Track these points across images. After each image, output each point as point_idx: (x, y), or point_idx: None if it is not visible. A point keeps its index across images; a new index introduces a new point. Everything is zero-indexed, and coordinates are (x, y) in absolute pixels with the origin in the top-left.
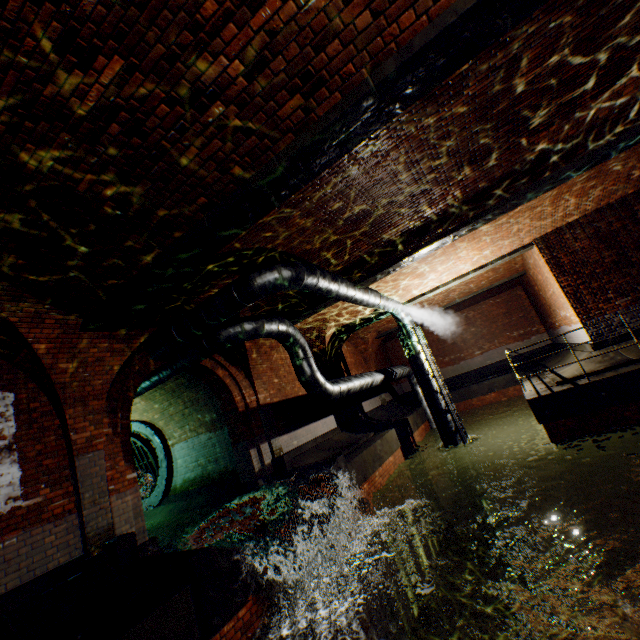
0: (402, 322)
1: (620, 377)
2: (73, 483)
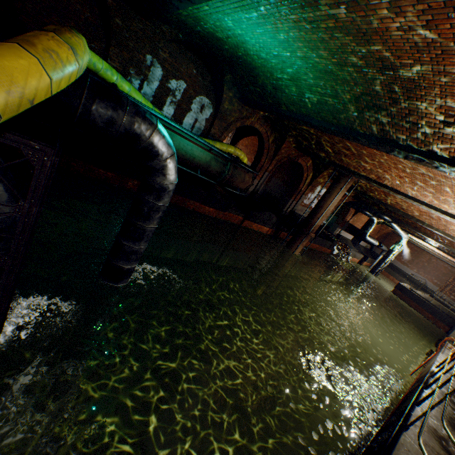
0: (401, 241)
1: (419, 298)
2: None
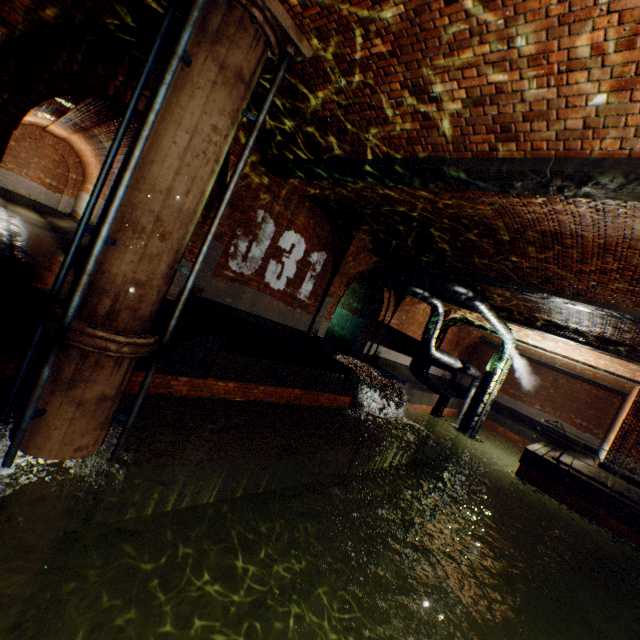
0: (504, 349)
1: (585, 482)
2: (318, 304)
